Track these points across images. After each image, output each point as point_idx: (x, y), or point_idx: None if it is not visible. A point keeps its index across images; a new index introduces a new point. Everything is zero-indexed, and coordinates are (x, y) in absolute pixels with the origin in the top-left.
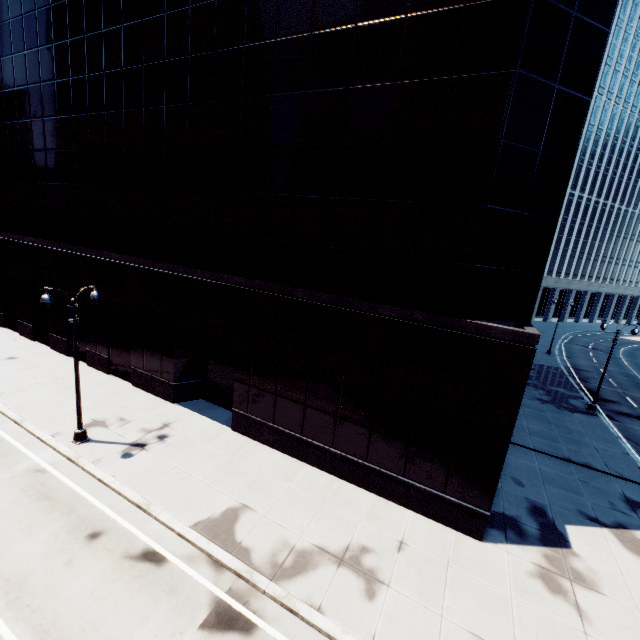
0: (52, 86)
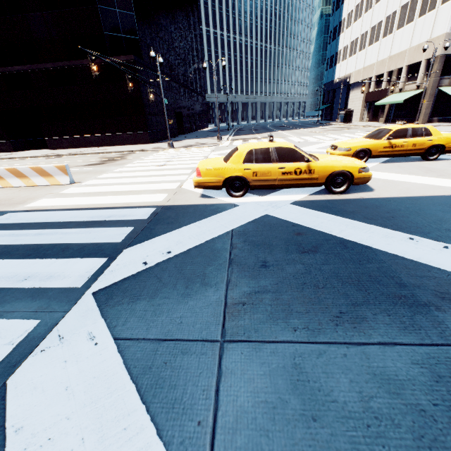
0: None
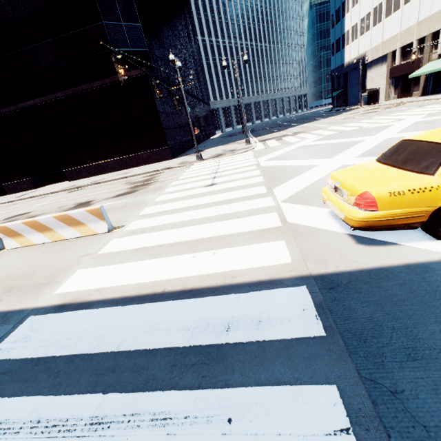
0: None
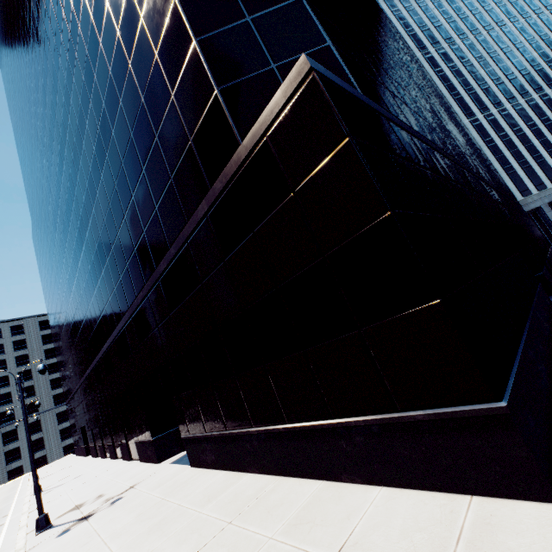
0: (71, 266)
